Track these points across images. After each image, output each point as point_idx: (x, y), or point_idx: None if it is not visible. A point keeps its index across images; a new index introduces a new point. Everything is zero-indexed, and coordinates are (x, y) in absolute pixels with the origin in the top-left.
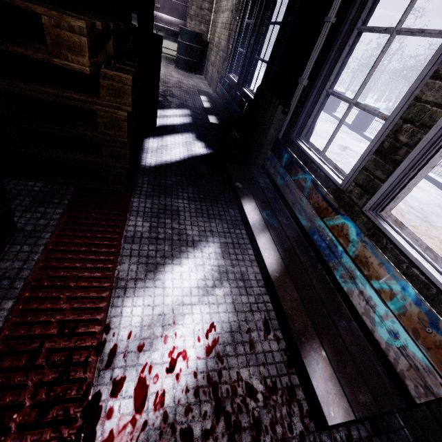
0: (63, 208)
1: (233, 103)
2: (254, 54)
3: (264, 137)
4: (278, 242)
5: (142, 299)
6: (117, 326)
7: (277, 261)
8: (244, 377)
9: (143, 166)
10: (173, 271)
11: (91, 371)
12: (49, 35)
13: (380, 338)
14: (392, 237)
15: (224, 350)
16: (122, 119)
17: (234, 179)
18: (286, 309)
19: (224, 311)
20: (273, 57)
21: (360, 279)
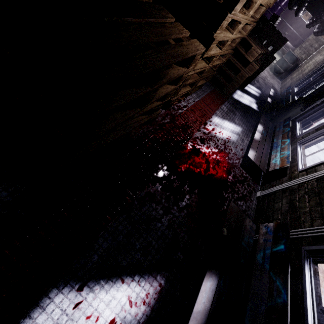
0: (210, 91)
1: (284, 99)
2: (314, 84)
3: (285, 115)
4: (262, 138)
5: (219, 120)
6: (213, 119)
7: (258, 138)
8: (231, 147)
9: (232, 97)
10: (227, 122)
11: (207, 119)
12: (250, 50)
13: (271, 162)
14: (297, 148)
15: (230, 141)
16: (245, 77)
17: (261, 119)
18: (253, 143)
19: (234, 138)
20: (318, 89)
21: (278, 152)
